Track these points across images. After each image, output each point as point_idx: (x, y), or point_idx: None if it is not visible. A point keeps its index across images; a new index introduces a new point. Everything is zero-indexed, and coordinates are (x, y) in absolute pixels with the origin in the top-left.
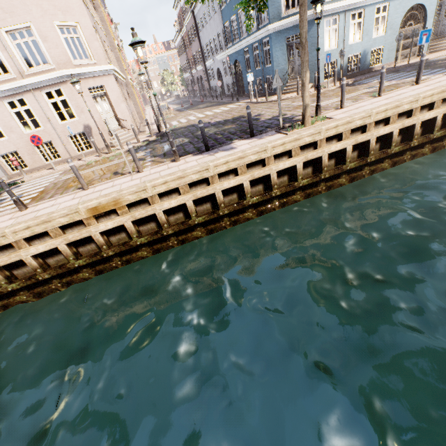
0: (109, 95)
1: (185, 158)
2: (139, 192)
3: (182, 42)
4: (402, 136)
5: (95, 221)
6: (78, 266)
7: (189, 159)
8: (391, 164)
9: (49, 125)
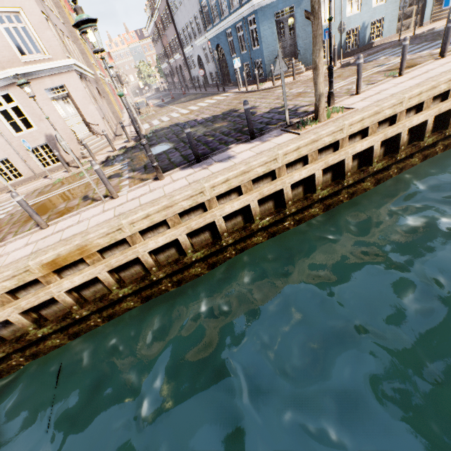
0: (73, 96)
1: (171, 174)
2: (113, 233)
3: (155, 29)
4: (434, 124)
5: (57, 277)
6: (42, 335)
7: (177, 175)
8: (422, 159)
9: (2, 138)
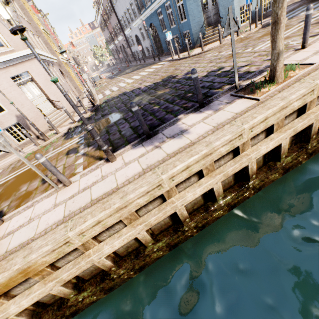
0: (36, 80)
1: (122, 153)
2: (59, 248)
3: (102, 19)
4: None
5: (3, 301)
6: None
7: (128, 155)
8: None
9: None
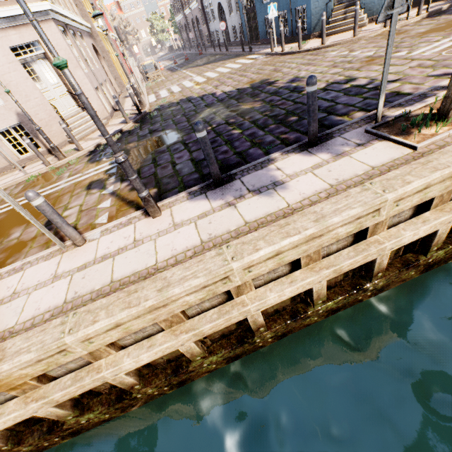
0: (52, 58)
1: (172, 205)
2: (49, 357)
3: None
4: None
5: None
6: None
7: (181, 211)
8: None
9: None
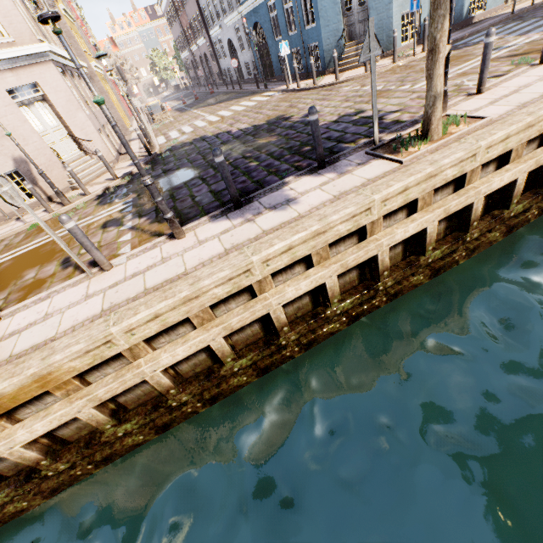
0: (52, 100)
1: (196, 228)
2: (96, 349)
3: (171, 4)
4: None
5: (6, 424)
6: None
7: (204, 231)
8: None
9: None
